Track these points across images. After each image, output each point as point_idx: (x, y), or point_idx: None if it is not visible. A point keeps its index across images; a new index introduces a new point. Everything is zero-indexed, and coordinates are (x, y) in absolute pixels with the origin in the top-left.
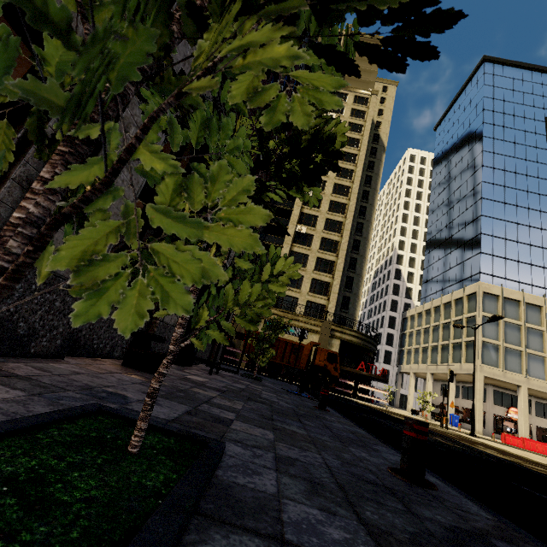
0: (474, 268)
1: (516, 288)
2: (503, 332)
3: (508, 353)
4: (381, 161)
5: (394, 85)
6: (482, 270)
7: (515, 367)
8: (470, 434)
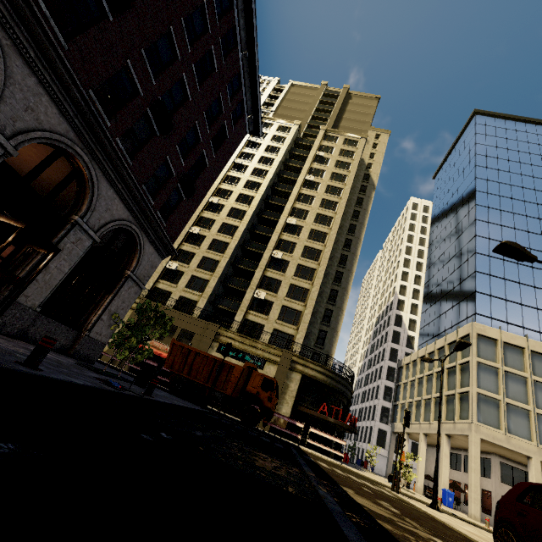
0: (470, 309)
1: (521, 334)
2: (504, 384)
3: (512, 411)
4: (370, 197)
5: (387, 134)
6: (478, 311)
7: (522, 431)
8: (431, 505)
